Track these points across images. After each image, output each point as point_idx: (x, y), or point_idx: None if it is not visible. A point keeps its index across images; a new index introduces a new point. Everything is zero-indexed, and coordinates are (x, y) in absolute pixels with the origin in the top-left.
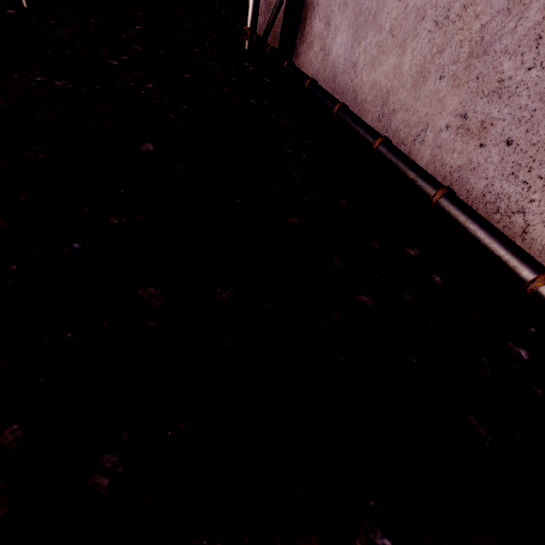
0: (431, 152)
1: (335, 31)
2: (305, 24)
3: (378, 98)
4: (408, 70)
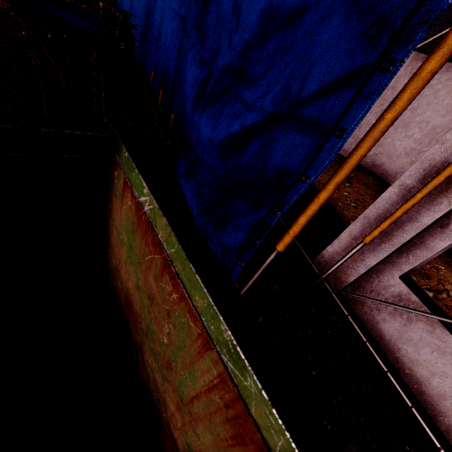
0: (446, 428)
1: (384, 319)
2: (357, 289)
3: (414, 378)
4: (435, 386)
